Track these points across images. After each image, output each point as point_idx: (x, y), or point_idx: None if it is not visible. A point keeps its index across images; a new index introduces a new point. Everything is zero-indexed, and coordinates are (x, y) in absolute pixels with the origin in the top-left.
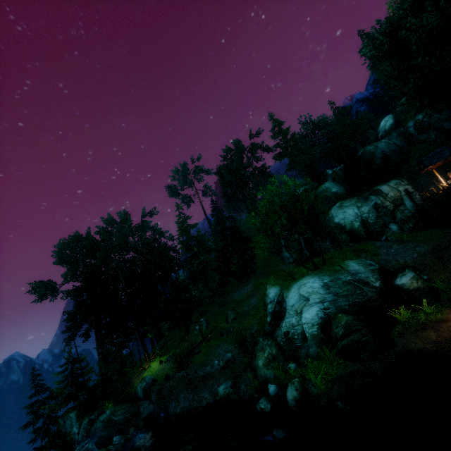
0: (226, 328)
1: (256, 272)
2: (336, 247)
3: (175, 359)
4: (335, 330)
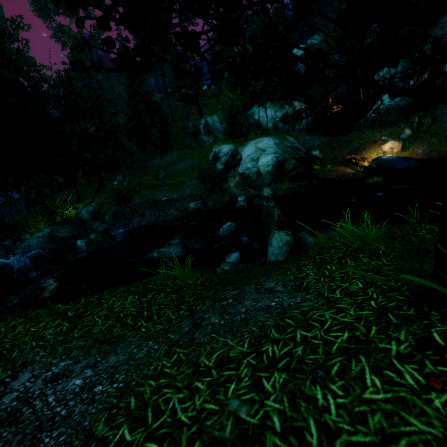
0: (156, 183)
1: (176, 146)
2: None
3: (119, 194)
4: (287, 167)
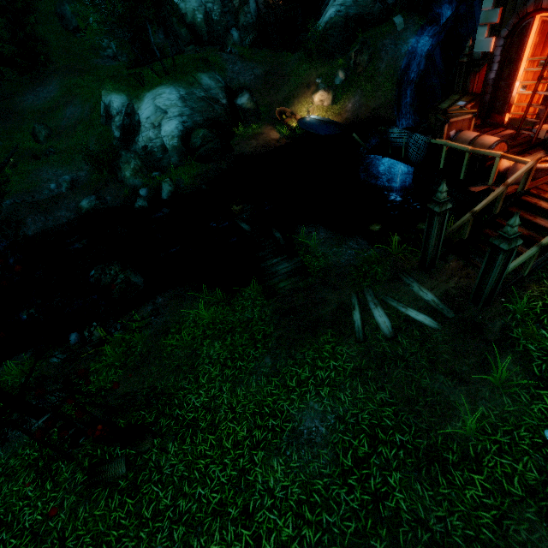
0: (39, 149)
1: (55, 64)
2: (173, 46)
3: None
4: (194, 142)
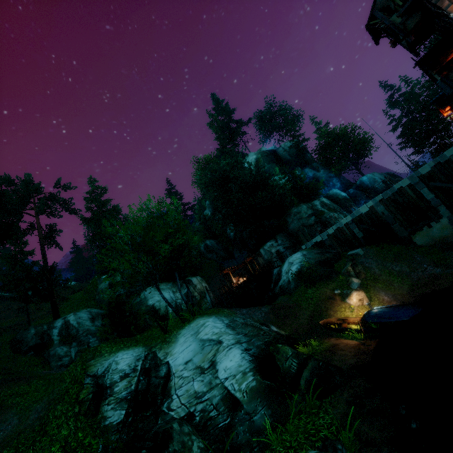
0: None
1: None
2: None
3: None
4: (285, 365)
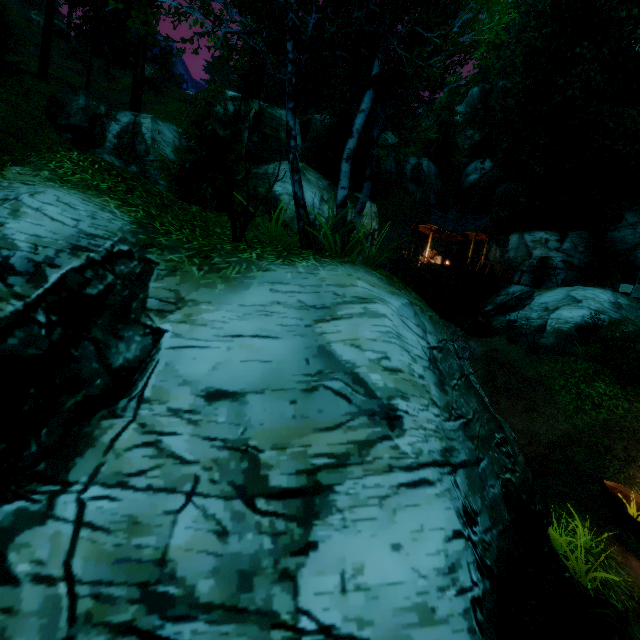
0: None
1: None
2: None
3: None
4: None
